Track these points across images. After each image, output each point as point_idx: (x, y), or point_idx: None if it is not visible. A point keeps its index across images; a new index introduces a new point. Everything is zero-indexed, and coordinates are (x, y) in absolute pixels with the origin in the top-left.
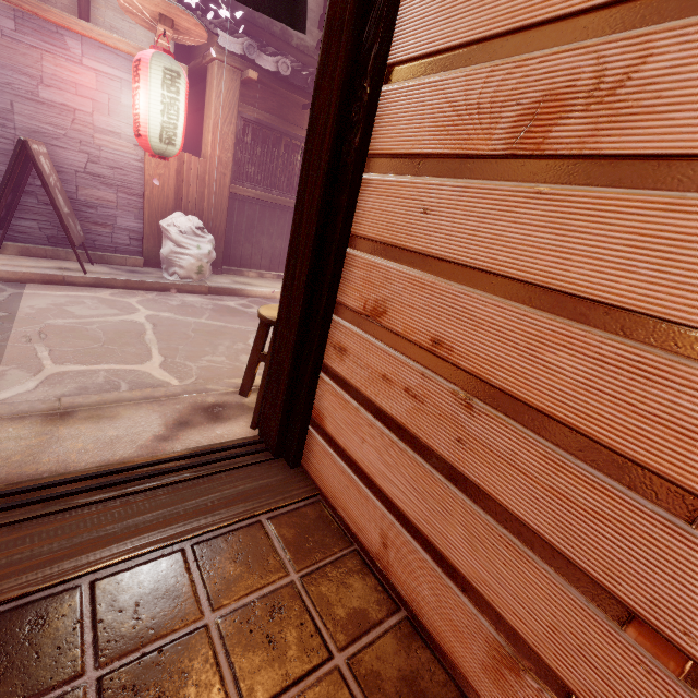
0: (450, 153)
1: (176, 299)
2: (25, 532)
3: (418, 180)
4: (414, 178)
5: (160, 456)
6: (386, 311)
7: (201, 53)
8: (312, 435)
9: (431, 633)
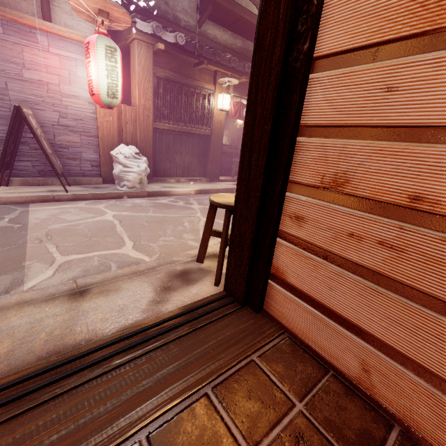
0: (419, 31)
1: (128, 202)
2: (82, 397)
3: (377, 65)
4: (373, 64)
5: (162, 316)
6: (348, 181)
7: (124, 38)
8: (272, 287)
9: (433, 445)
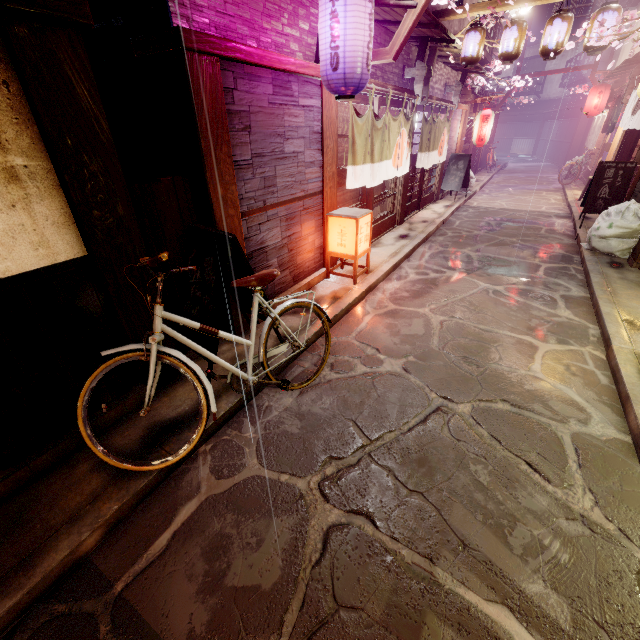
0: None
1: (480, 198)
2: None
3: None
4: None
5: None
6: None
7: None
8: None
9: None
